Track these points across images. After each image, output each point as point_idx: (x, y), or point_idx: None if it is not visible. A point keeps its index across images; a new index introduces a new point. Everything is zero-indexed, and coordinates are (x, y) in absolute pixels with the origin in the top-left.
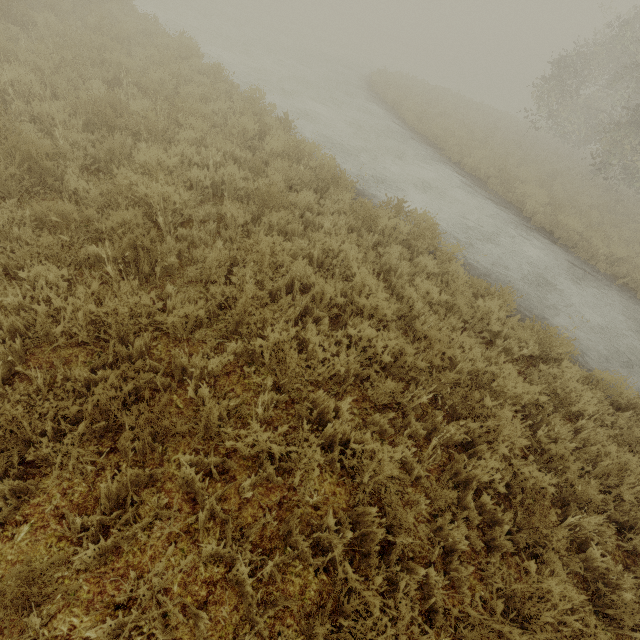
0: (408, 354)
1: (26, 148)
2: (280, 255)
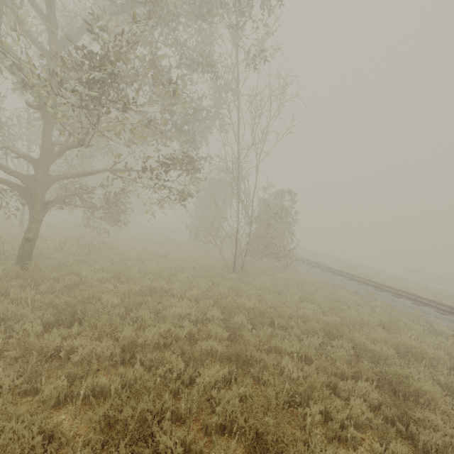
0: (418, 285)
1: (354, 267)
2: (393, 278)
